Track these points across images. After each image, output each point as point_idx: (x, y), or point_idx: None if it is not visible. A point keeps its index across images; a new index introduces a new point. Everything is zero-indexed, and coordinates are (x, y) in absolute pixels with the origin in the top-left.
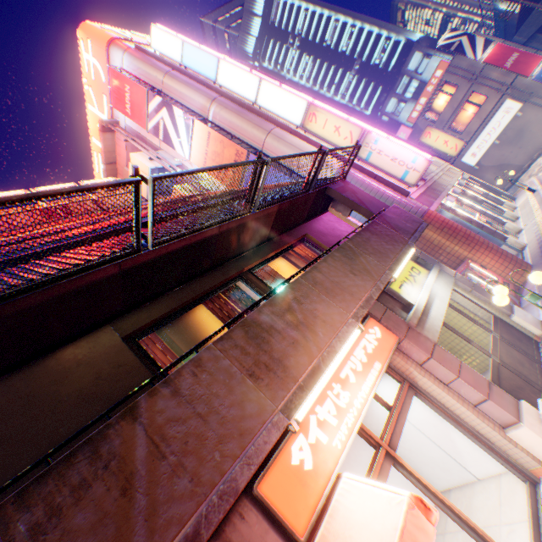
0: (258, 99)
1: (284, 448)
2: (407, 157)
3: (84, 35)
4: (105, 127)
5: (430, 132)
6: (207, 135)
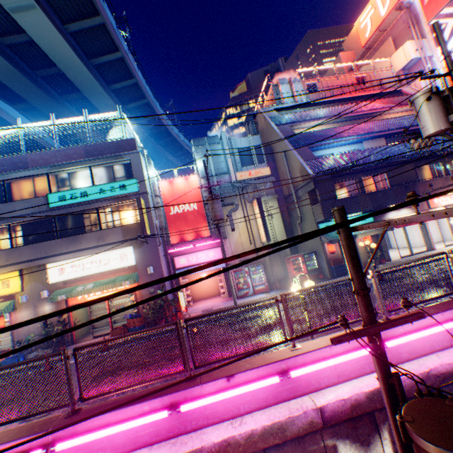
0: None
1: (433, 199)
2: None
3: None
4: (399, 7)
5: None
6: None
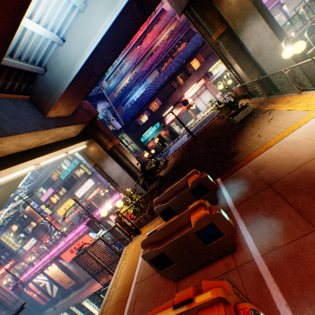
0: None
1: (184, 96)
2: None
3: None
4: None
5: None
6: None
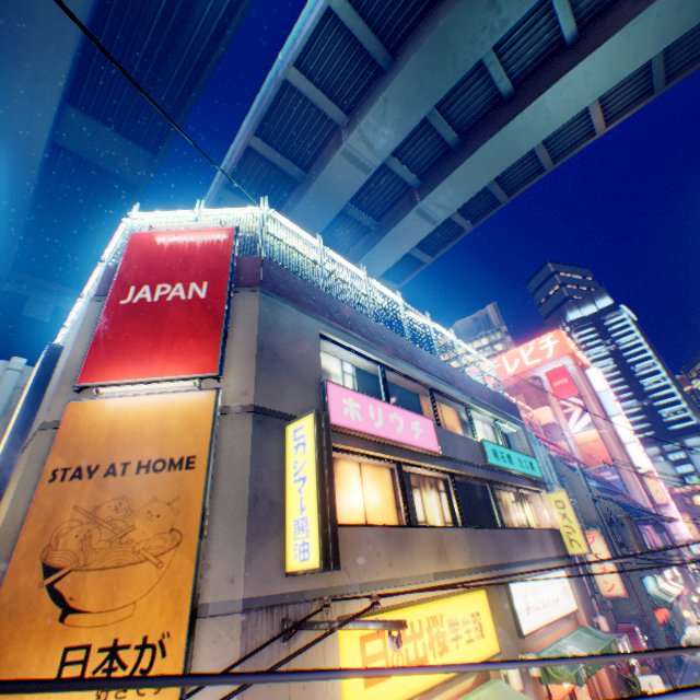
0: (626, 444)
1: None
2: (680, 528)
3: (556, 335)
4: (535, 377)
5: (685, 515)
6: (594, 438)
